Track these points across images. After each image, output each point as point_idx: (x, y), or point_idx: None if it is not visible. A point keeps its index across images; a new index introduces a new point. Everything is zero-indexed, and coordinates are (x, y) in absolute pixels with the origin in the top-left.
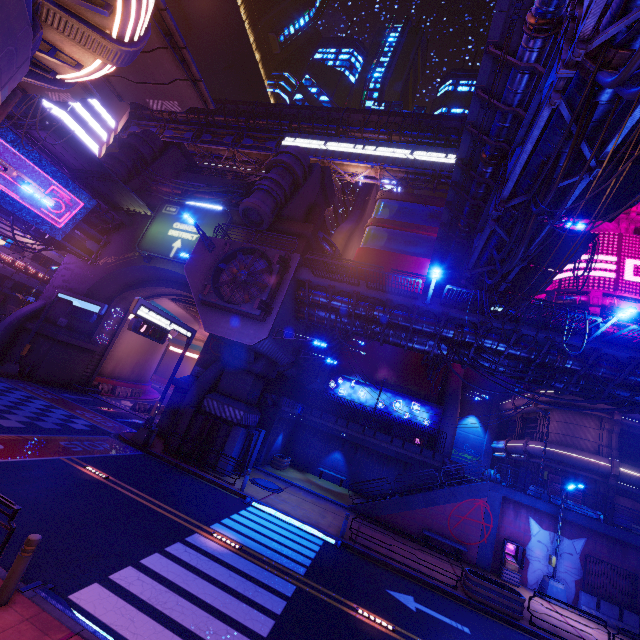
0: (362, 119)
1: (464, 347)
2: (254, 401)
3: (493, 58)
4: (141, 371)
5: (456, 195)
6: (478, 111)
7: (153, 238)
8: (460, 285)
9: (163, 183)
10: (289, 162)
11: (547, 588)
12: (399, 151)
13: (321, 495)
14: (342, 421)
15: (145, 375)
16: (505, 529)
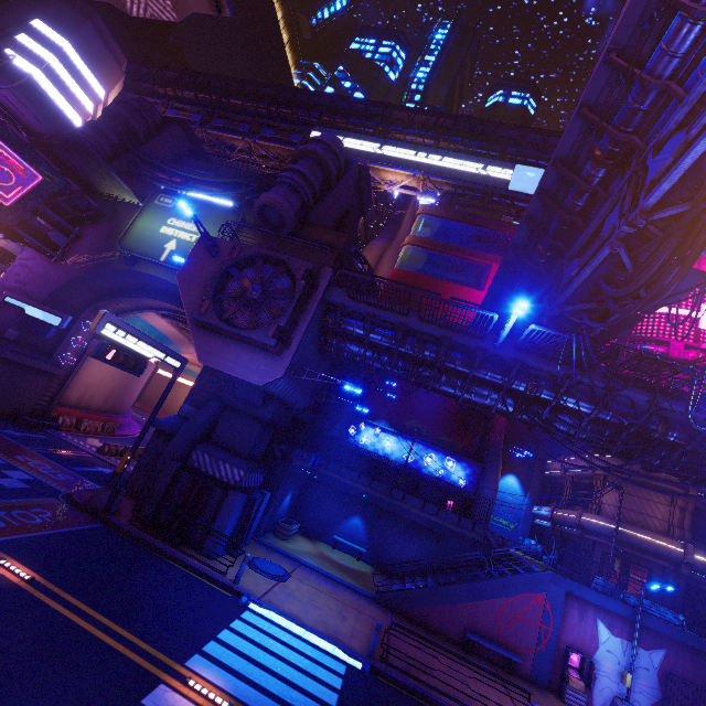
0: (406, 118)
1: (537, 404)
2: (259, 455)
3: (646, 2)
4: (118, 400)
5: (541, 208)
6: (602, 87)
7: (140, 235)
8: (538, 325)
9: (159, 168)
10: (322, 153)
11: None
12: (447, 160)
13: (338, 579)
14: (365, 479)
15: (123, 405)
16: (567, 633)
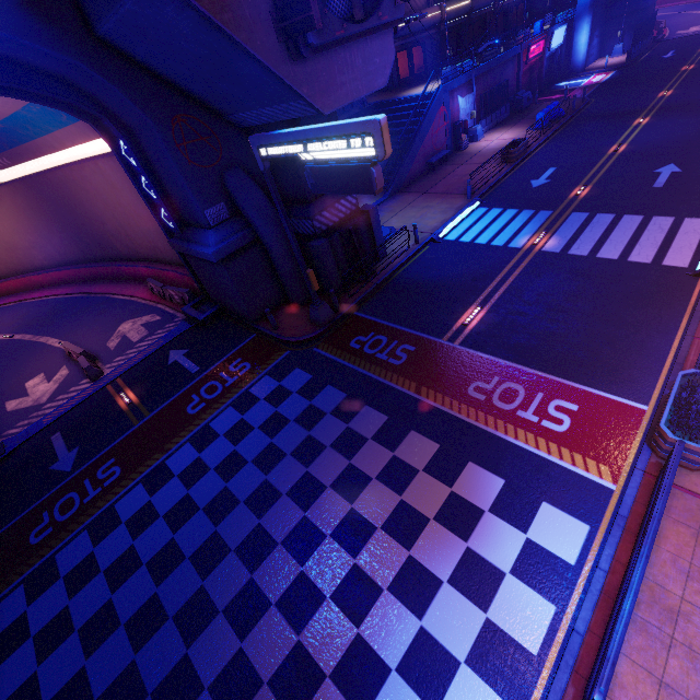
0: None
1: None
2: None
3: None
4: None
5: None
6: None
7: None
8: None
9: None
10: None
11: (477, 134)
12: None
13: None
14: None
15: None
16: (451, 118)
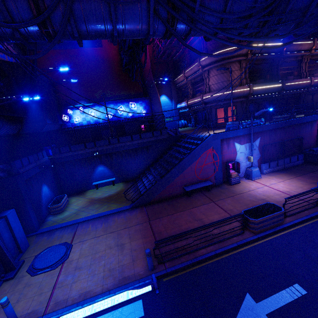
0: None
1: (188, 0)
2: None
3: None
4: None
5: None
6: None
7: None
8: None
9: None
10: None
11: (252, 174)
12: None
13: (107, 213)
14: (89, 144)
15: None
16: (224, 157)
